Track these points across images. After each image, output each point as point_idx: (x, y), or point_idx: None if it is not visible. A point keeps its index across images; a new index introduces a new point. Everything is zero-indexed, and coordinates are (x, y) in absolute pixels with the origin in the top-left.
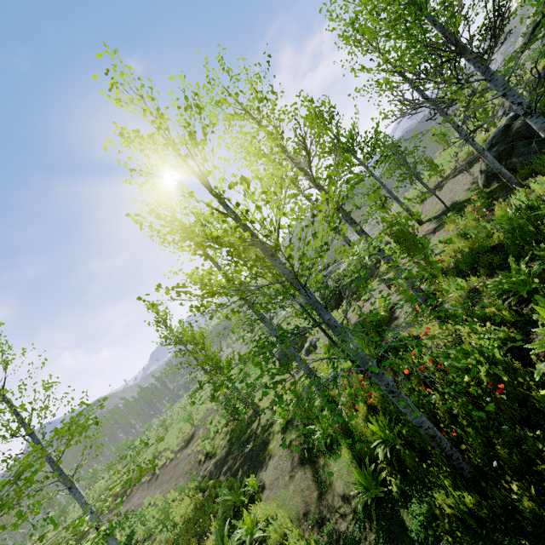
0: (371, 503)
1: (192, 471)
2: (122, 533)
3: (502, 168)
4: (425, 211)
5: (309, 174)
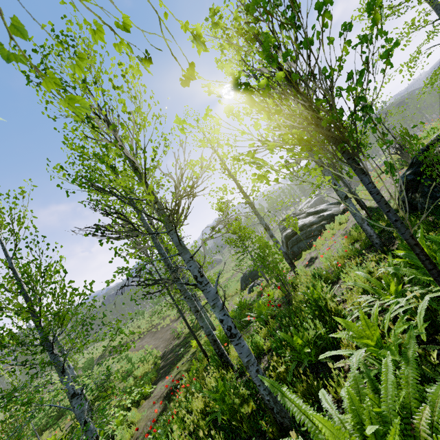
0: None
1: (168, 340)
2: (127, 361)
3: (364, 223)
4: (382, 189)
5: (142, 221)
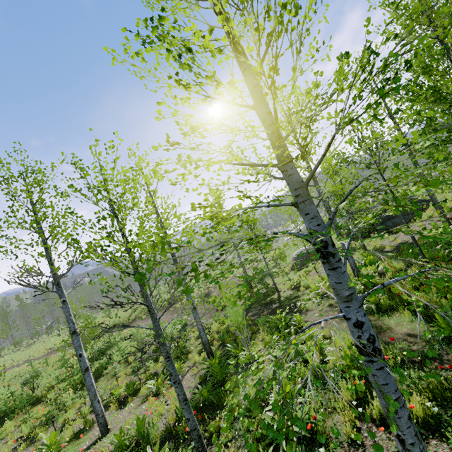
0: (448, 339)
1: (210, 313)
2: None
3: None
4: None
5: None
